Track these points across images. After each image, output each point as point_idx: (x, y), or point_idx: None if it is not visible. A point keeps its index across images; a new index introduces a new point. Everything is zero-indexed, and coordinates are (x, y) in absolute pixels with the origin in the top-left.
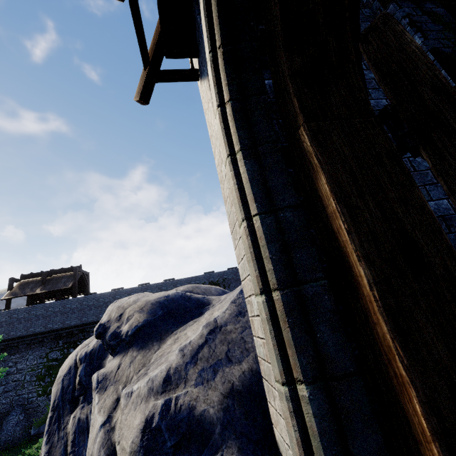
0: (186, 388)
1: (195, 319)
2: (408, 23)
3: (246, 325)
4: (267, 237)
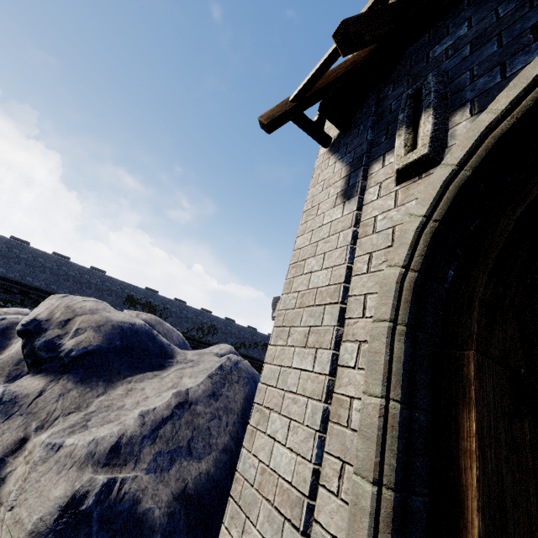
0: (135, 471)
1: (156, 372)
2: None
3: (216, 414)
4: (400, 431)
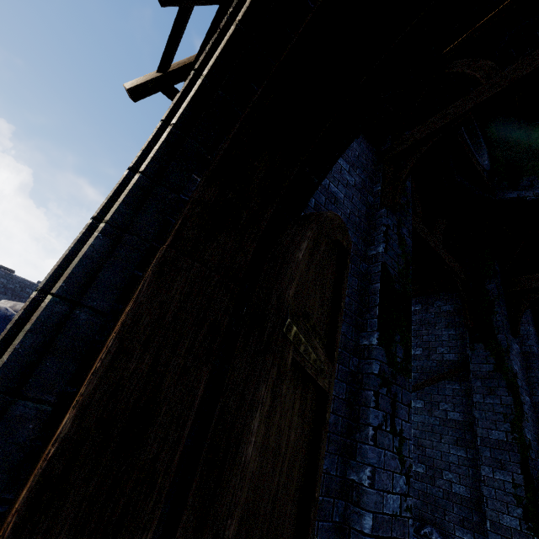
0: None
1: None
2: (384, 232)
3: None
4: (37, 324)
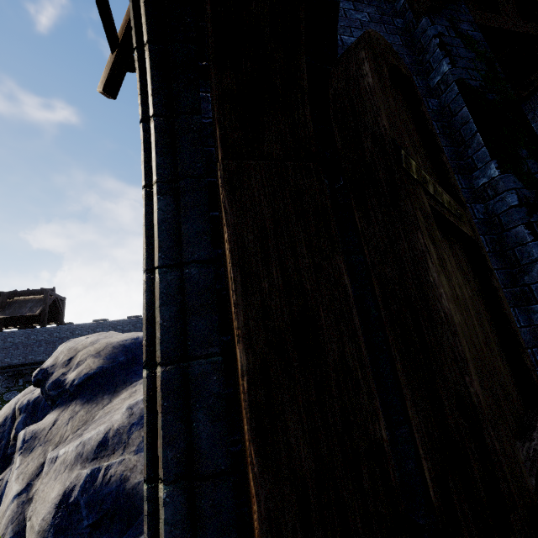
0: (123, 455)
1: None
2: (438, 45)
3: None
4: (163, 298)
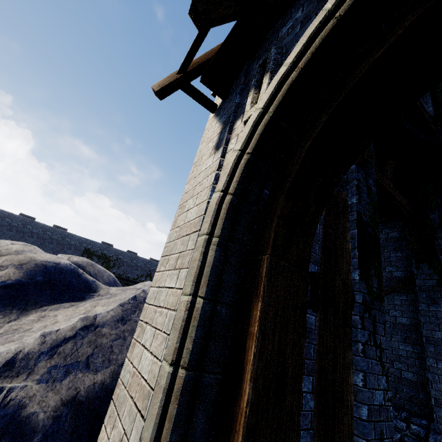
0: (26, 381)
1: (74, 302)
2: (356, 185)
3: (121, 335)
4: (200, 321)
